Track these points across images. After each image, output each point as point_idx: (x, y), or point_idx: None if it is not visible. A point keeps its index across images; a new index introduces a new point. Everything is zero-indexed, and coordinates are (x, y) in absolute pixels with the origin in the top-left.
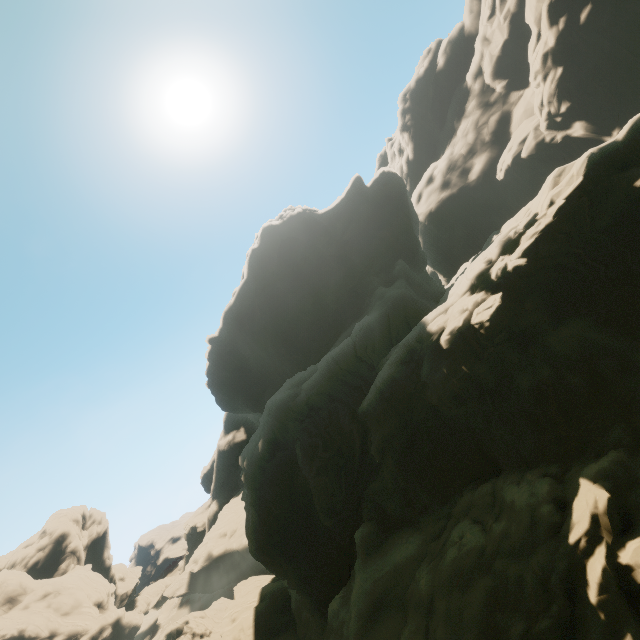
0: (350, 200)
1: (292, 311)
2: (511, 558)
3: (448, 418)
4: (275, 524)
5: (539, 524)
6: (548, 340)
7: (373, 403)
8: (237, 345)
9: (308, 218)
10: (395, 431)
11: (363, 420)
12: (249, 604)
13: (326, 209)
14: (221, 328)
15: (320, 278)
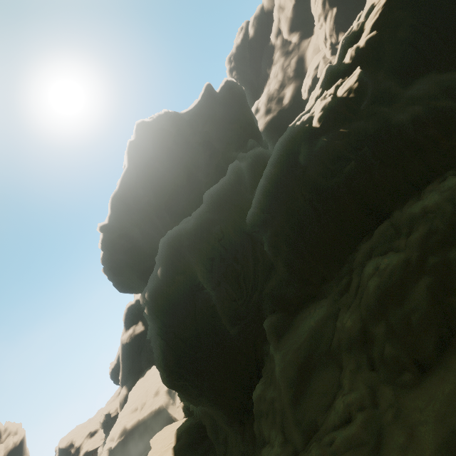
0: (205, 101)
1: (171, 186)
2: (446, 247)
3: (330, 192)
4: (184, 346)
5: None
6: (406, 94)
7: (260, 203)
8: (126, 229)
9: (174, 115)
10: (284, 221)
11: (250, 232)
12: (167, 447)
13: (187, 109)
14: (110, 215)
15: (190, 158)
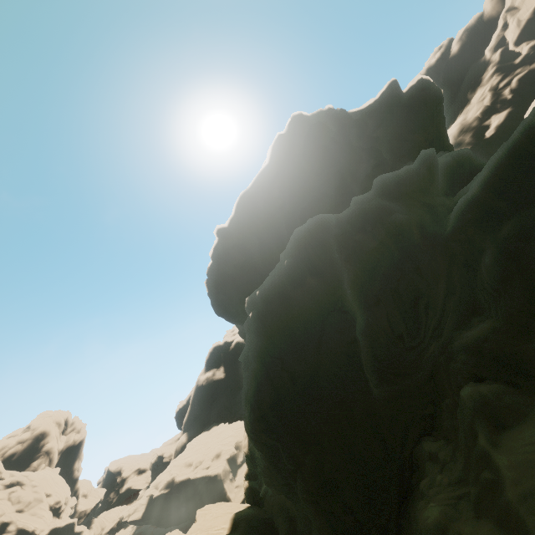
0: (384, 101)
1: (314, 193)
2: None
3: None
4: (290, 386)
5: None
6: None
7: (499, 175)
8: (245, 238)
9: (339, 111)
10: None
11: (450, 239)
12: (216, 531)
13: (357, 109)
14: (232, 217)
15: (348, 164)
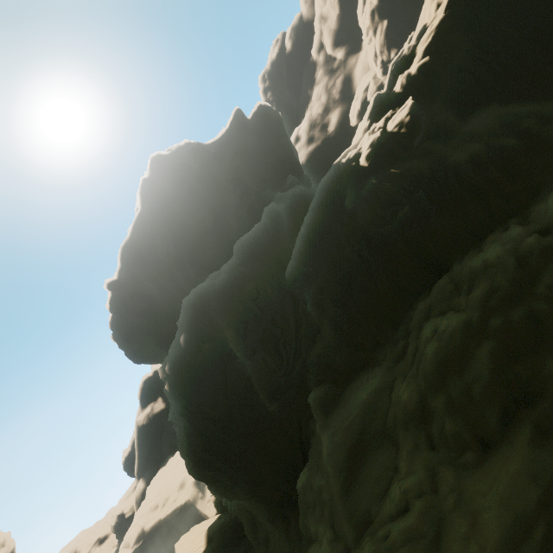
0: (234, 130)
1: (194, 233)
2: (509, 306)
3: (382, 242)
4: (214, 428)
5: (530, 256)
6: (464, 128)
7: (301, 254)
8: (140, 285)
9: (197, 146)
10: (330, 276)
11: (291, 288)
12: (195, 552)
13: (213, 140)
14: (120, 269)
15: (218, 199)
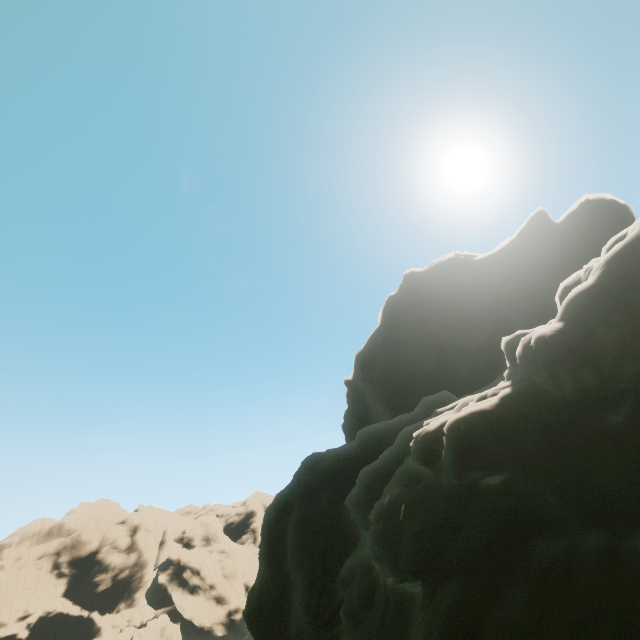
0: (522, 242)
1: (410, 369)
2: None
3: (408, 595)
4: (267, 599)
5: None
6: (585, 538)
7: (352, 507)
8: (366, 394)
9: (457, 264)
10: (360, 566)
11: None
12: None
13: (486, 254)
14: (354, 372)
15: (452, 336)
